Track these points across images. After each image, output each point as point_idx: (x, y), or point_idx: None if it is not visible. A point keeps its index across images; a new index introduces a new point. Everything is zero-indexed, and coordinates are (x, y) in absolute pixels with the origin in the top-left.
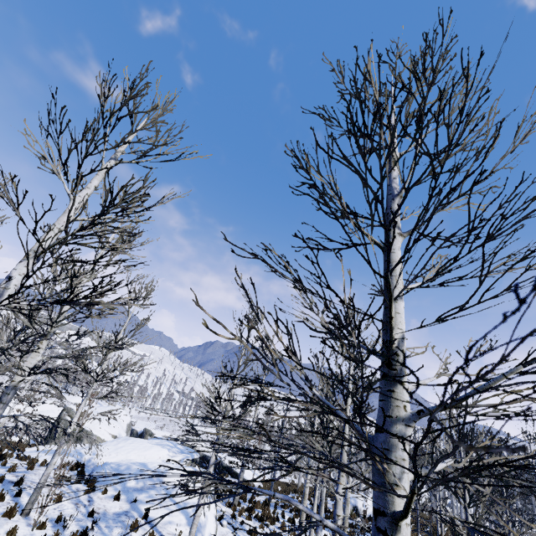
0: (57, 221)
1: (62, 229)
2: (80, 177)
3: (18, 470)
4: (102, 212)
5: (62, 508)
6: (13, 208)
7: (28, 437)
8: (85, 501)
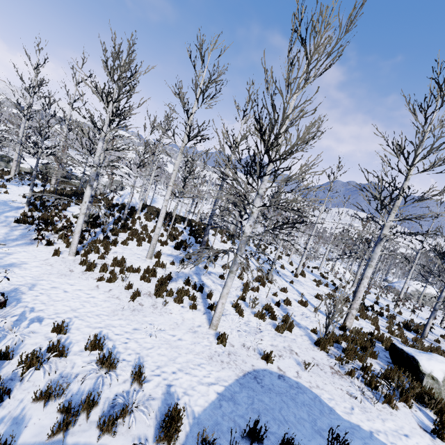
0: None
1: None
2: None
3: None
4: None
5: None
6: None
7: None
8: None
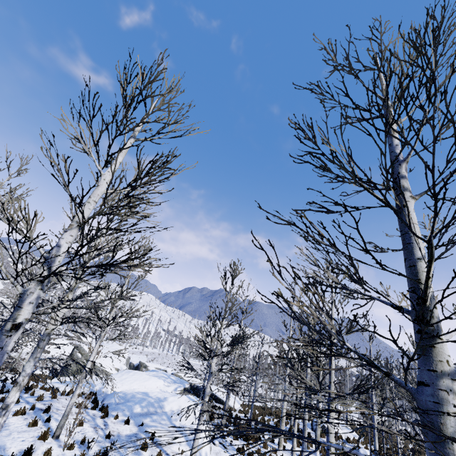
0: (92, 194)
1: (96, 201)
2: (110, 155)
3: (44, 399)
4: (135, 185)
5: (84, 432)
6: (64, 185)
7: (64, 377)
8: (102, 425)
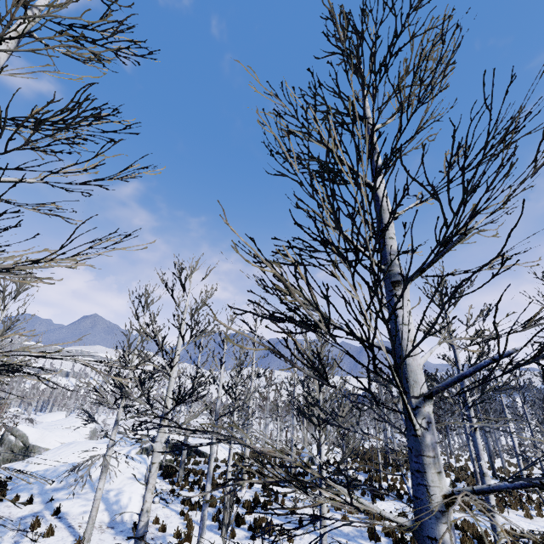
0: None
1: None
2: None
3: None
4: None
5: None
6: None
7: None
8: None
